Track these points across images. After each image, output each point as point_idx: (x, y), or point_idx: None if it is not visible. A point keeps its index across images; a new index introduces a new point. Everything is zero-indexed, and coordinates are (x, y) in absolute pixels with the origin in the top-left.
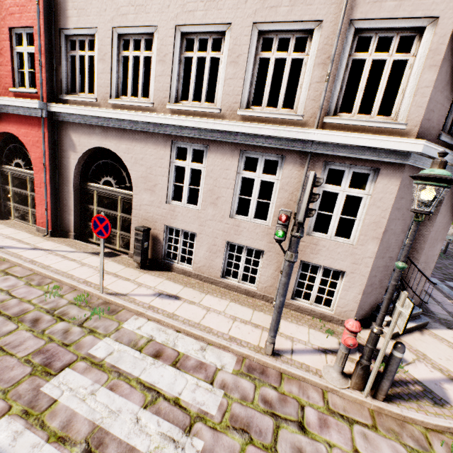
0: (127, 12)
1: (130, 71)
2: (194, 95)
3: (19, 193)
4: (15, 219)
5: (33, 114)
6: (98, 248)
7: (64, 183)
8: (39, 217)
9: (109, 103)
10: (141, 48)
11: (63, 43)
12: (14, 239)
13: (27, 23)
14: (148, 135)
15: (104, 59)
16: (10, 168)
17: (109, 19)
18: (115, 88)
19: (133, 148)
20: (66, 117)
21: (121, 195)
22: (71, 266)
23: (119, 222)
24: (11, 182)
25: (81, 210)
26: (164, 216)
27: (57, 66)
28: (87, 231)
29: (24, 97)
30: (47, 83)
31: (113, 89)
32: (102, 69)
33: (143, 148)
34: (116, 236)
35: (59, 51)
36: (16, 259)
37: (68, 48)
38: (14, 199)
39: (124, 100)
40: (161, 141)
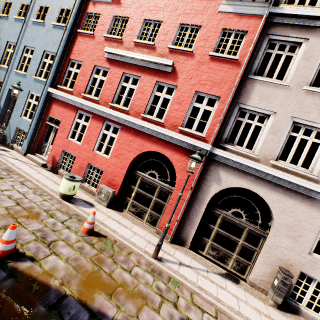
0: (309, 112)
1: (295, 146)
2: (241, 137)
3: (143, 195)
4: (128, 212)
5: (196, 150)
6: (214, 265)
7: (196, 203)
8: (164, 223)
9: (269, 162)
10: (311, 135)
11: (235, 111)
12: (155, 245)
13: (215, 93)
14: (304, 196)
15: (275, 133)
16: (143, 175)
17: (290, 111)
18: (277, 154)
19: (284, 201)
20: (222, 159)
21: (250, 228)
22: (232, 300)
23: (239, 248)
24: (138, 184)
25: (199, 225)
26: (302, 263)
27: (225, 123)
28: (200, 243)
29: (189, 135)
30: (216, 134)
31: (275, 154)
32: (271, 138)
33: (295, 204)
34: (230, 257)
35: (231, 115)
36: (190, 284)
37: (237, 114)
38: (135, 197)
39: (288, 166)
40: (317, 205)
